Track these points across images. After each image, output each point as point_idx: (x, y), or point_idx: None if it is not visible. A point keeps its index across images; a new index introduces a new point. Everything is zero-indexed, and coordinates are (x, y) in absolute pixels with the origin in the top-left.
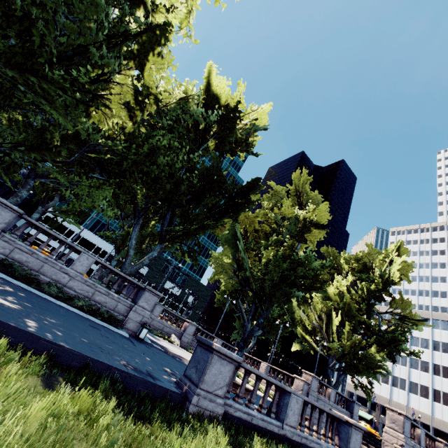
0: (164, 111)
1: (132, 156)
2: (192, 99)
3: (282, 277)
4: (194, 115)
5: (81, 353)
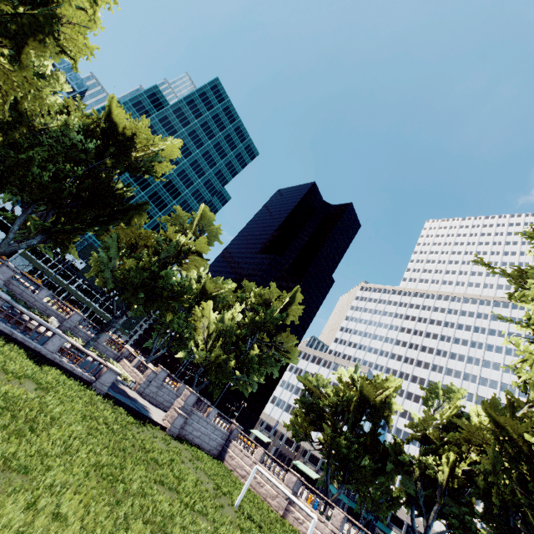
0: (45, 131)
1: (12, 159)
2: (72, 127)
3: (142, 284)
4: (73, 141)
5: None
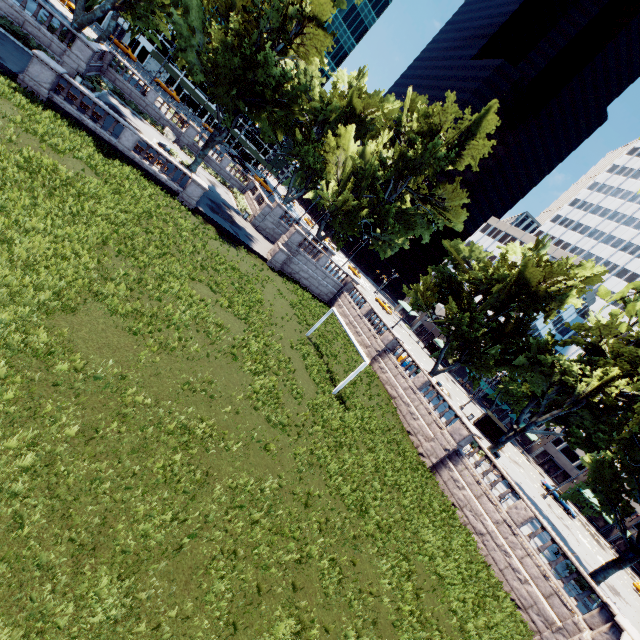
0: None
1: None
2: None
3: (236, 77)
4: None
5: None
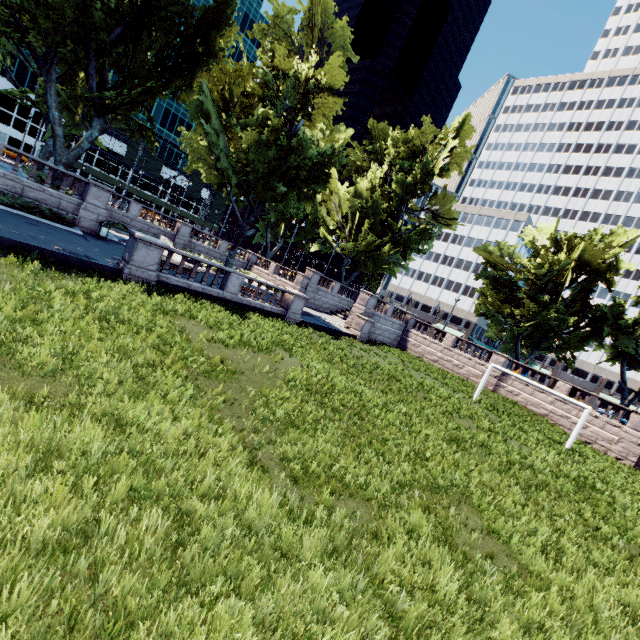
0: None
1: None
2: None
3: (270, 169)
4: None
5: (9, 238)
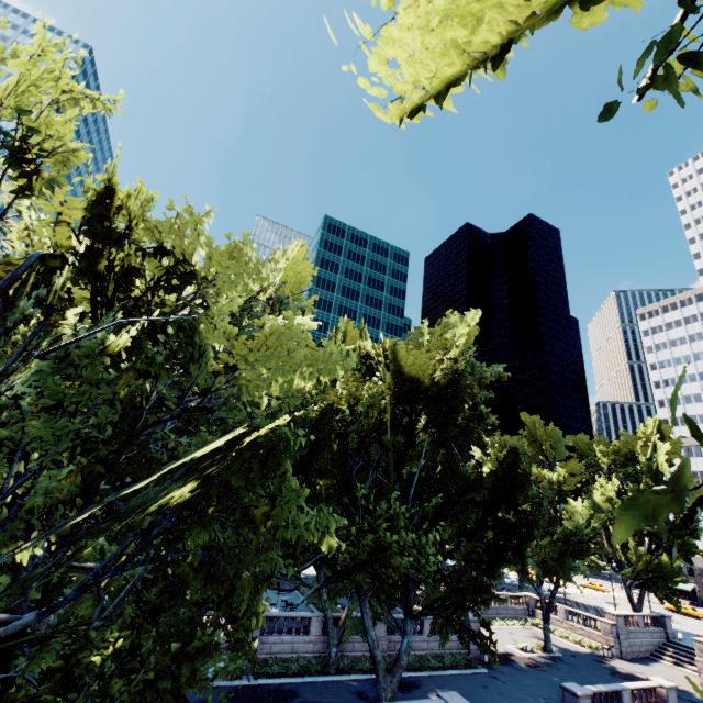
0: None
1: None
2: None
3: (561, 552)
4: None
5: None
